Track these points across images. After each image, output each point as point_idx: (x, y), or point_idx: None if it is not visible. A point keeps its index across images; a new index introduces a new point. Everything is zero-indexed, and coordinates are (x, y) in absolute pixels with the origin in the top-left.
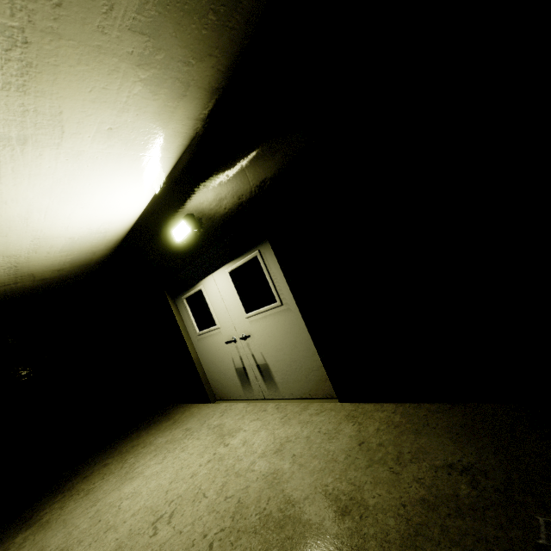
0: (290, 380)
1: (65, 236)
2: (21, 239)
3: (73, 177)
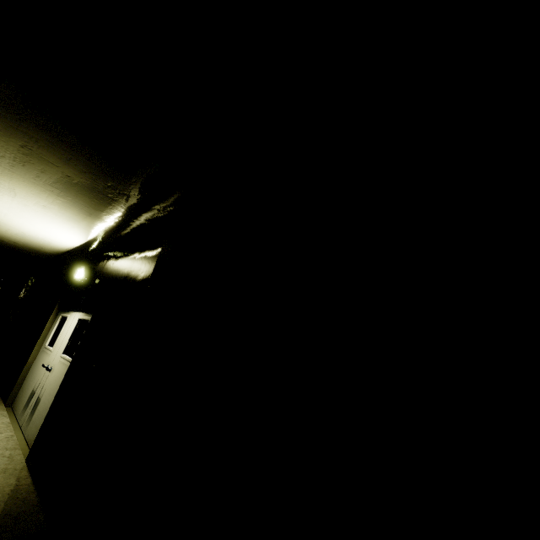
0: (35, 423)
1: (19, 230)
2: None
3: (23, 211)
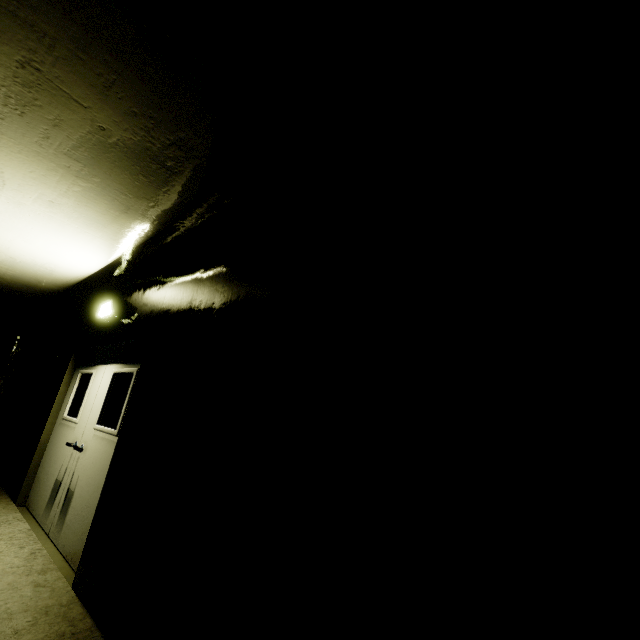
0: (73, 528)
1: (7, 253)
2: None
3: (15, 216)
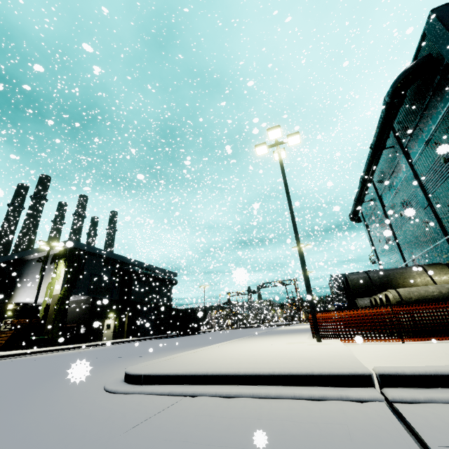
0: None
1: None
2: None
3: None
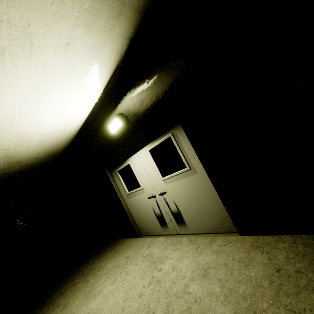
0: (197, 221)
1: (39, 133)
2: (9, 137)
3: (42, 86)
